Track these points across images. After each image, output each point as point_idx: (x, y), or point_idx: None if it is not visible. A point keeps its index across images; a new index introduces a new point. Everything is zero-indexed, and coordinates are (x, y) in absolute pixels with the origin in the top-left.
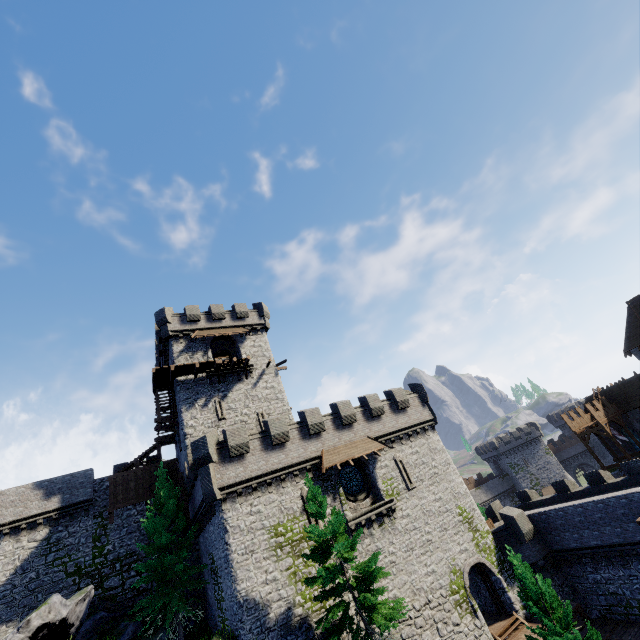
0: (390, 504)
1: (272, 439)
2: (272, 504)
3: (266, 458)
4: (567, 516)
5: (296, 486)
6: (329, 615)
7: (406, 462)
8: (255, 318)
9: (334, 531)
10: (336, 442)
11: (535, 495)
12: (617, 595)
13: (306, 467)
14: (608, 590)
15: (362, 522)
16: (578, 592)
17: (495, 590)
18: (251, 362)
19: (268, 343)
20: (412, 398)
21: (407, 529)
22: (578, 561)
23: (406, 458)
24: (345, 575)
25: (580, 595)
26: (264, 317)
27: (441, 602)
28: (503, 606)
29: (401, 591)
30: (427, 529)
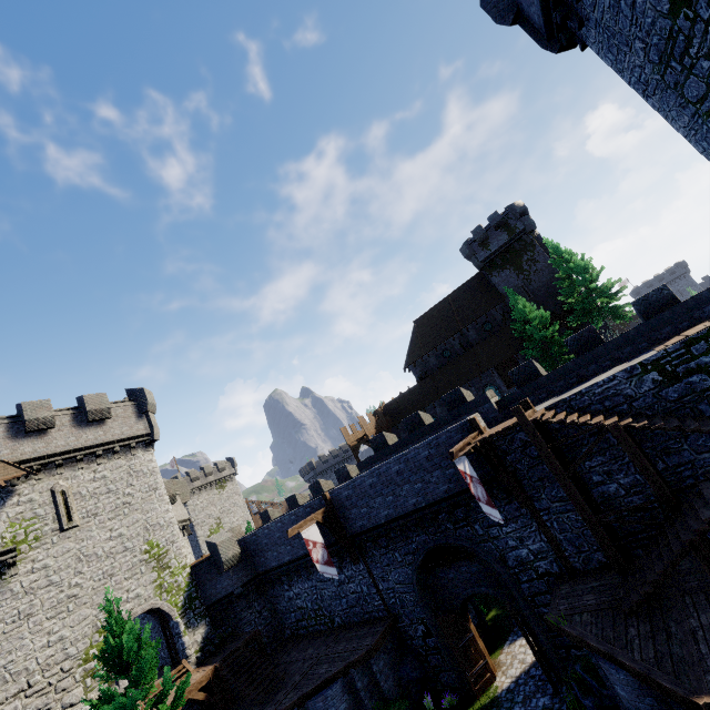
0: (5, 557)
1: None
2: None
3: None
4: (271, 534)
5: None
6: None
7: (76, 492)
8: None
9: None
10: None
11: (277, 514)
12: (303, 609)
13: None
14: (297, 605)
15: None
16: (278, 613)
17: (172, 637)
18: None
19: None
20: (123, 407)
21: (33, 588)
22: (278, 580)
23: (78, 487)
24: None
25: (279, 616)
26: None
27: (55, 681)
28: (177, 655)
29: None
30: (76, 581)
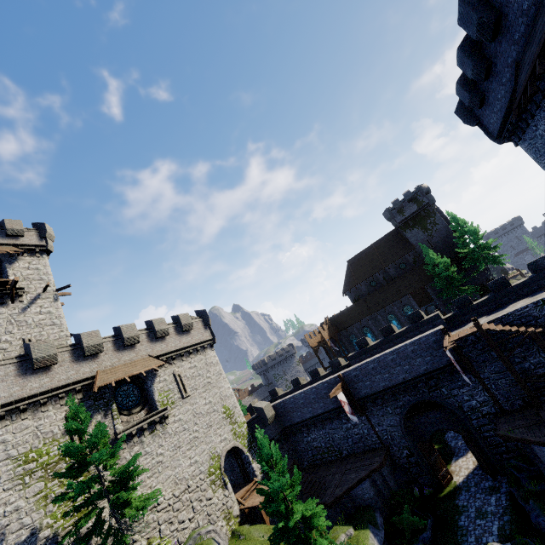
0: (164, 412)
1: (33, 363)
2: (25, 431)
3: (22, 383)
4: (296, 401)
5: (60, 409)
6: (78, 525)
7: (184, 375)
8: (34, 238)
9: (94, 443)
10: (115, 362)
11: (281, 391)
12: (318, 448)
13: (76, 388)
14: (314, 446)
15: (133, 432)
16: (298, 452)
17: (244, 465)
18: (22, 285)
19: (49, 267)
20: (197, 322)
21: (177, 431)
22: (299, 431)
23: (185, 372)
24: (102, 482)
25: (299, 454)
26: (46, 239)
27: (199, 485)
28: (248, 475)
29: (164, 485)
30: (195, 428)
